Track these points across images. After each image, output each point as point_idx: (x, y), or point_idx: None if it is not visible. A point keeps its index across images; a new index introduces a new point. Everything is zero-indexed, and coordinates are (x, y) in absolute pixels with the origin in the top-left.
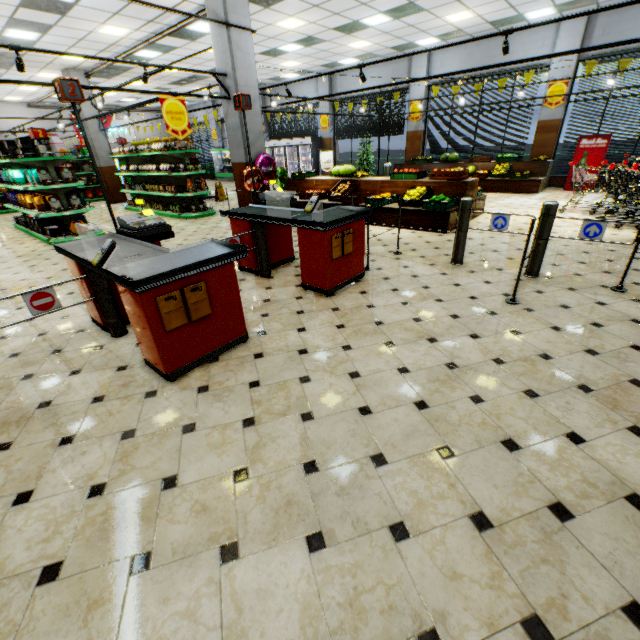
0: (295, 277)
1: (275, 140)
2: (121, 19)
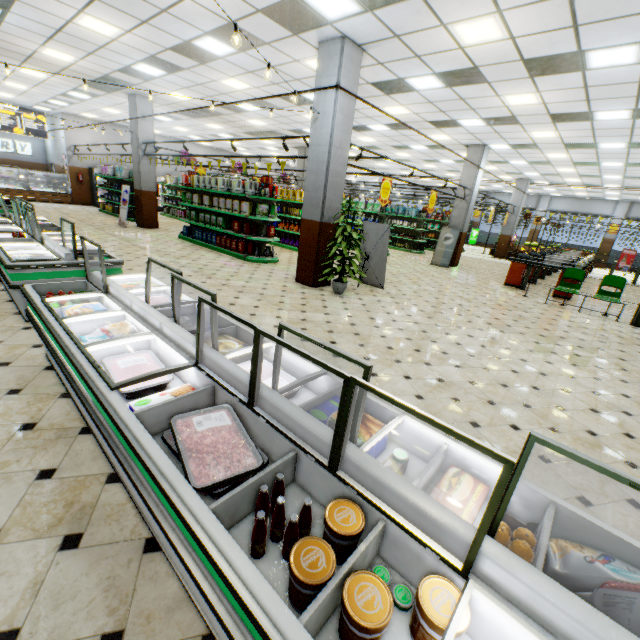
0: None
1: None
2: None
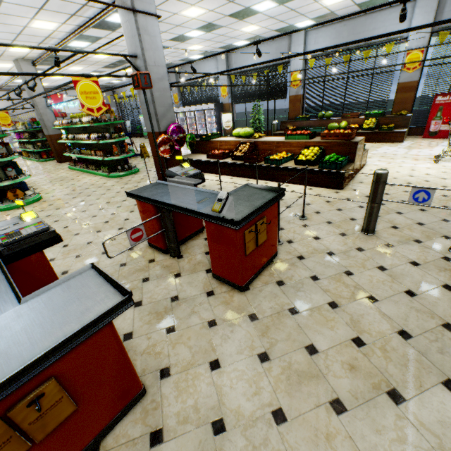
0: (205, 256)
1: (187, 106)
2: (47, 14)
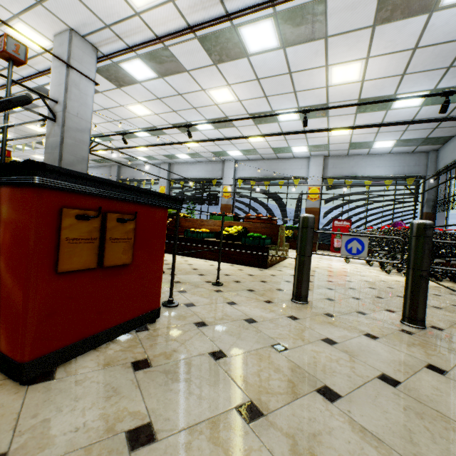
0: None
1: None
2: None
